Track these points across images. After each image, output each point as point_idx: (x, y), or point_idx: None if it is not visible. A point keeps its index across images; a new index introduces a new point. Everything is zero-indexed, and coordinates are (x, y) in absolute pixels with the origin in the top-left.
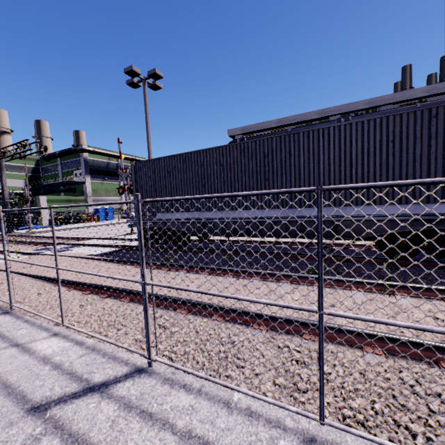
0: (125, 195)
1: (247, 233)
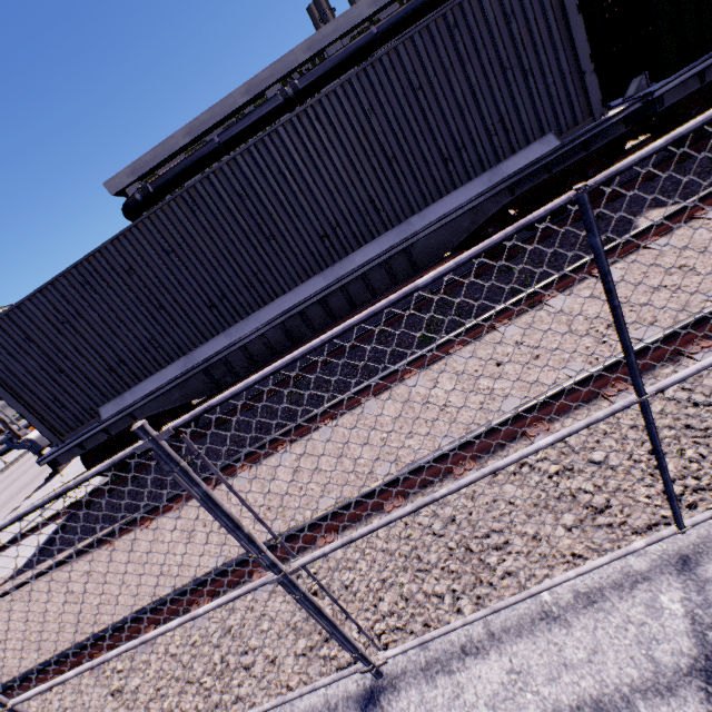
0: None
1: (292, 341)
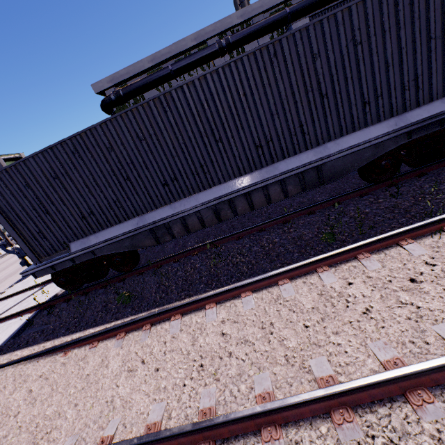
0: None
1: (219, 219)
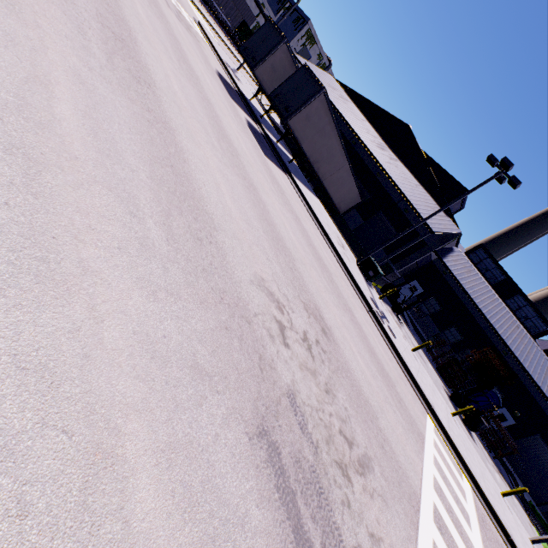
0: None
1: None
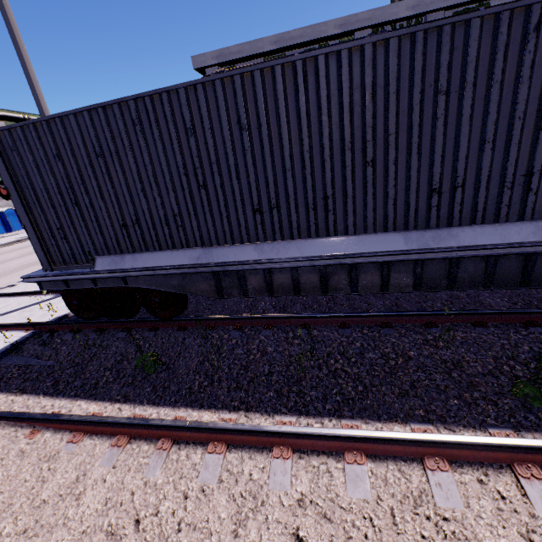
0: None
1: (324, 288)
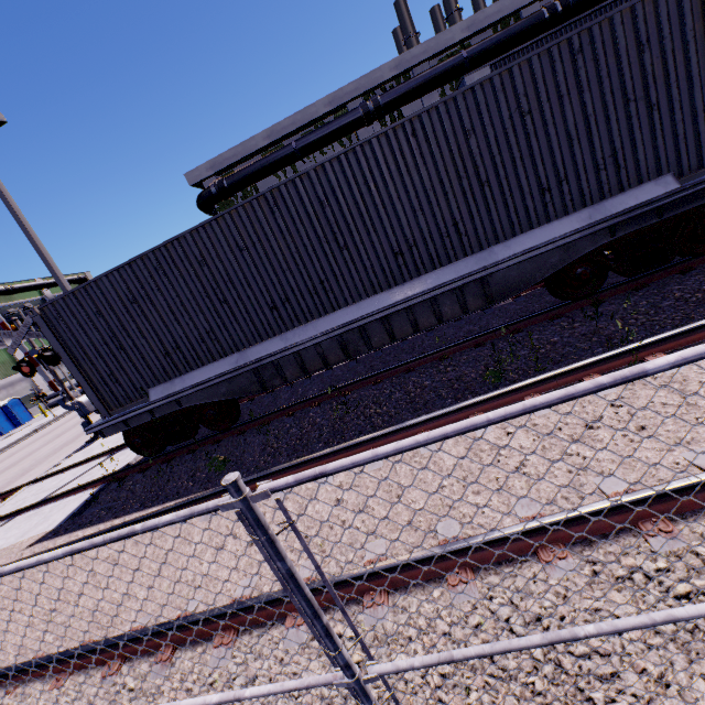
0: (42, 374)
1: (347, 354)
